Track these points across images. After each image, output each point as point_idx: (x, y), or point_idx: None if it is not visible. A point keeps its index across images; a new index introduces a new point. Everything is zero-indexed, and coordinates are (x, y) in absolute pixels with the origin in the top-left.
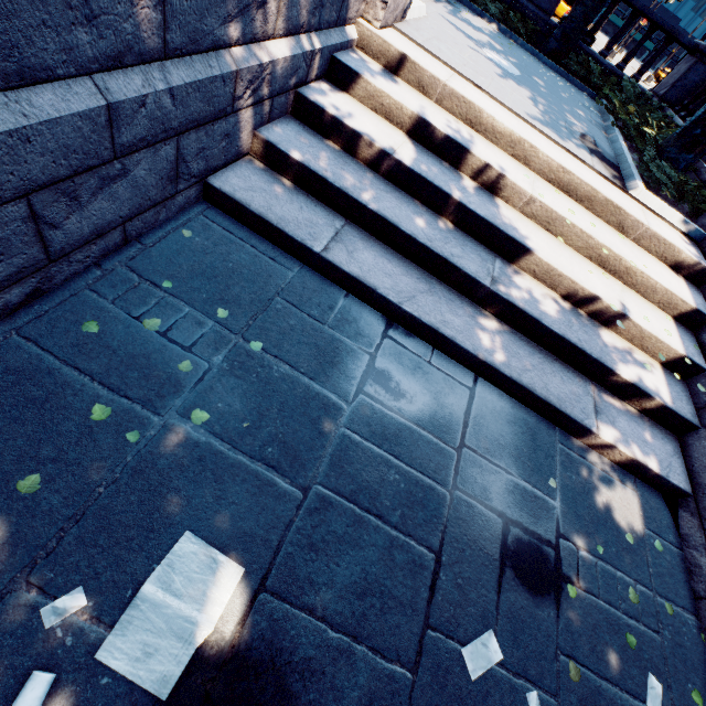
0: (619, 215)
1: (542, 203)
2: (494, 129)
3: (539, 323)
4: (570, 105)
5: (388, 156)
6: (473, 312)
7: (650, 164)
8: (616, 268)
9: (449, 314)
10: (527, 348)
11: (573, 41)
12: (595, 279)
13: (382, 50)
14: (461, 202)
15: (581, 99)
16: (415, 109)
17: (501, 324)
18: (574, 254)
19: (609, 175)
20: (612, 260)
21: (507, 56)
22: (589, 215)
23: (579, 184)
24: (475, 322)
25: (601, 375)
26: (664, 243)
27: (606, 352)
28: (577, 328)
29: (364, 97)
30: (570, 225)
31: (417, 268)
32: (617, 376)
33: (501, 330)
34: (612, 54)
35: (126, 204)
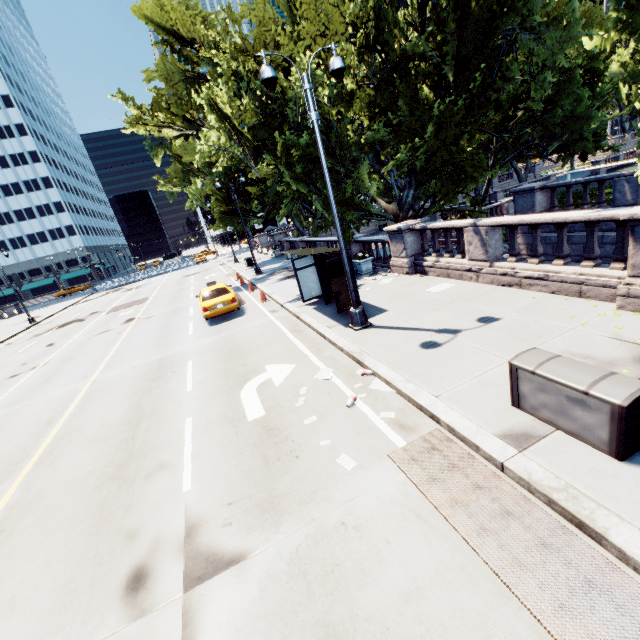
0: None
1: None
2: None
3: None
4: None
5: None
6: None
7: None
8: None
9: None
10: None
11: None
12: None
13: None
14: None
15: None
16: None
17: None
18: None
19: None
20: None
21: None
22: None
23: None
24: None
25: None
26: None
27: None
28: None
29: None
30: None
31: None
32: None
33: None
34: None
35: (602, 254)
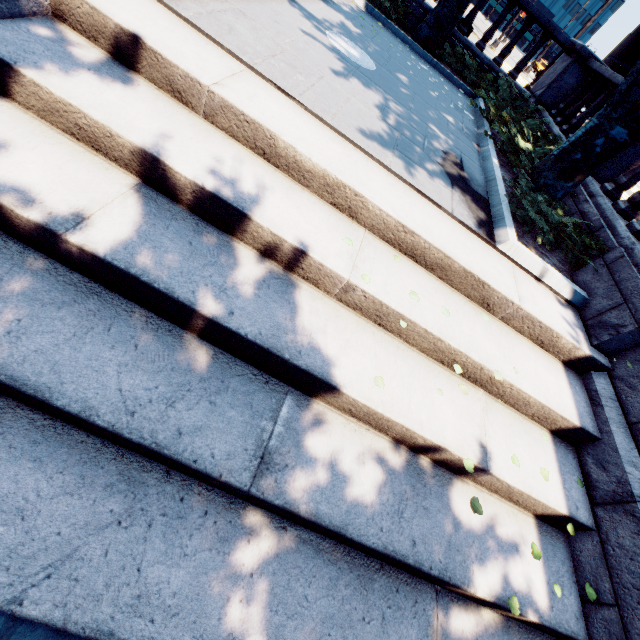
0: (482, 290)
1: (365, 292)
2: (300, 165)
3: (343, 535)
4: (439, 108)
5: (57, 235)
6: (227, 526)
7: (524, 201)
8: (476, 376)
9: (161, 565)
10: (328, 568)
11: (446, 29)
12: (445, 406)
13: (95, 23)
14: (210, 316)
15: (455, 99)
16: (139, 137)
17: (284, 530)
18: (418, 360)
19: (473, 222)
20: (471, 367)
21: (365, 43)
22: (443, 291)
23: (428, 249)
24: (225, 555)
25: (449, 586)
26: (540, 325)
27: (456, 544)
28: (413, 508)
29: (44, 110)
30: (410, 323)
31: (117, 454)
32: (471, 593)
33: (280, 547)
34: (496, 44)
35: None
